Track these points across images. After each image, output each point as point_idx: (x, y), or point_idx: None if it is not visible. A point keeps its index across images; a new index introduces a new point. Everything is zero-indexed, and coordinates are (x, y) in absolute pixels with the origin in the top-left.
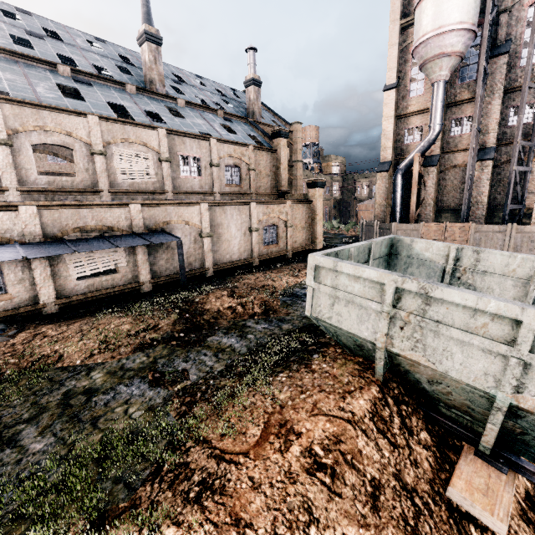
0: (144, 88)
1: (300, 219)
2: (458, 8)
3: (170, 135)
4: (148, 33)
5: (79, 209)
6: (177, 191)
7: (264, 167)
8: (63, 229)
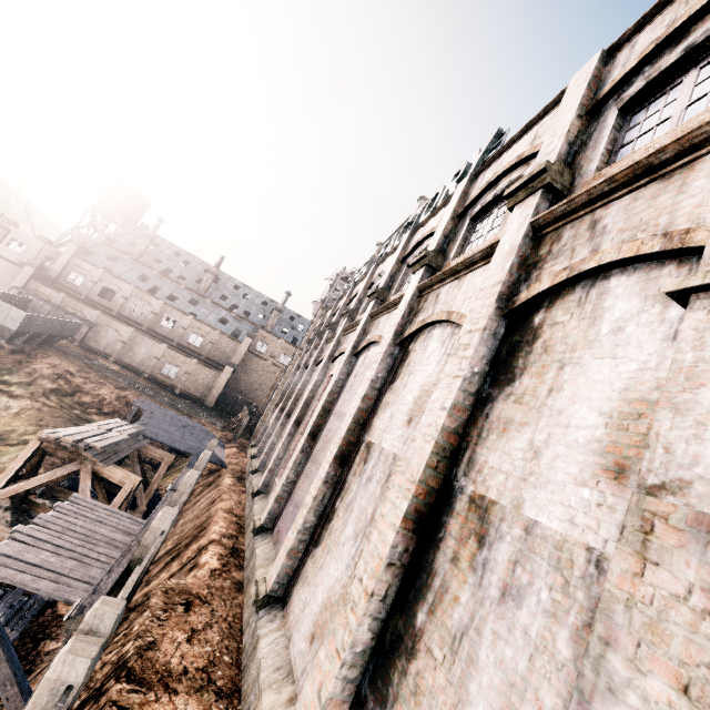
0: (191, 289)
1: (204, 377)
2: (323, 292)
3: (166, 305)
4: (210, 270)
5: (78, 303)
6: (150, 328)
7: (226, 347)
8: (68, 306)
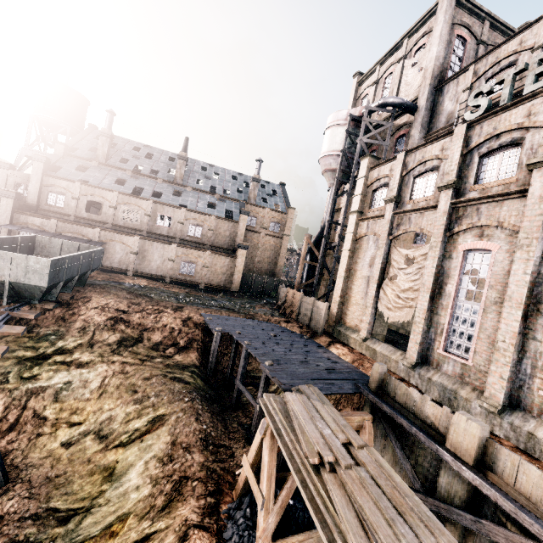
0: (168, 180)
1: (221, 266)
2: (332, 142)
3: (156, 204)
4: (180, 156)
5: (74, 225)
6: (149, 232)
7: (225, 231)
8: (64, 231)
